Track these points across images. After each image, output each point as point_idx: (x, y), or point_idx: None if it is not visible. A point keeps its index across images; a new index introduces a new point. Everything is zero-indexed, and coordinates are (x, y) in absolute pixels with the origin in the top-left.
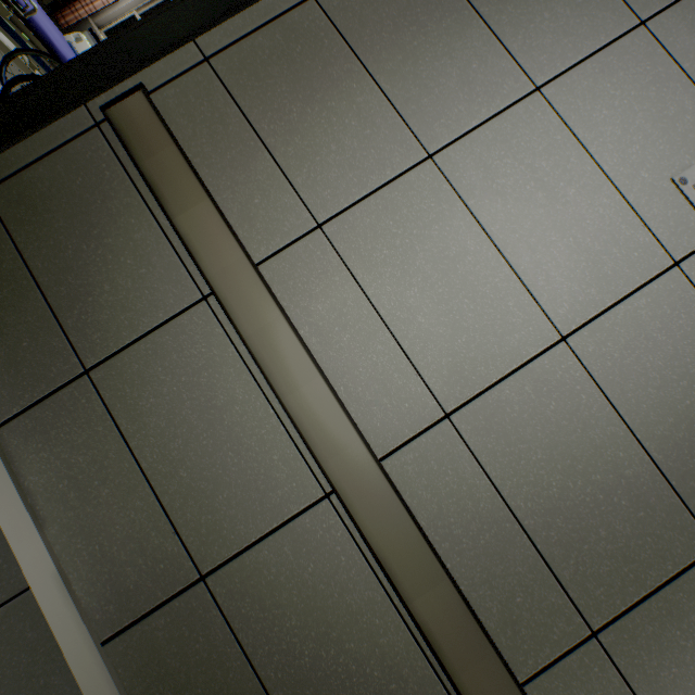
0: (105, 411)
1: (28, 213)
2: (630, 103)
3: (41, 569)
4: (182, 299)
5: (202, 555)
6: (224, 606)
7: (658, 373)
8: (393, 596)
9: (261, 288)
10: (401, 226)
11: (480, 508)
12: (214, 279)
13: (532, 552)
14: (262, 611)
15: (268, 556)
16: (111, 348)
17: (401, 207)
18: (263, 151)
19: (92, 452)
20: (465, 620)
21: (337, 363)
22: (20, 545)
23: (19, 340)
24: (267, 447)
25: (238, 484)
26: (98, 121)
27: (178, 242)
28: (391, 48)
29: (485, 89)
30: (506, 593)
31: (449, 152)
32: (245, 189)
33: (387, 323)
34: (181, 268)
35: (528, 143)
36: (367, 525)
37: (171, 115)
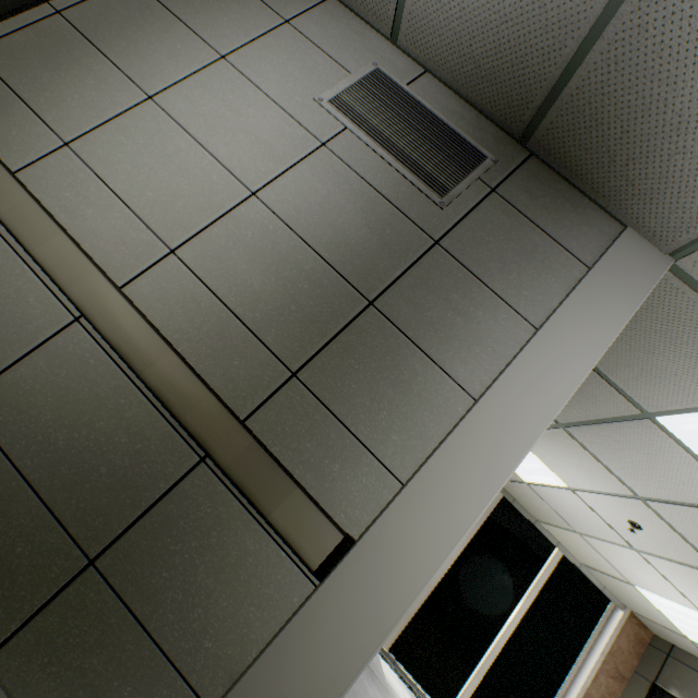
0: None
1: None
2: (284, 62)
3: None
4: None
5: None
6: None
7: (320, 206)
8: (136, 381)
9: (13, 182)
10: (131, 139)
11: (202, 308)
12: None
13: (244, 329)
14: (20, 415)
15: (26, 372)
16: None
17: (130, 129)
18: (20, 102)
19: None
20: (188, 377)
21: (83, 229)
22: None
23: None
24: (24, 294)
25: None
26: None
27: None
28: (119, 39)
29: (188, 59)
30: (227, 361)
31: (164, 95)
32: (5, 126)
33: (123, 199)
34: None
35: (219, 87)
36: (105, 326)
37: None
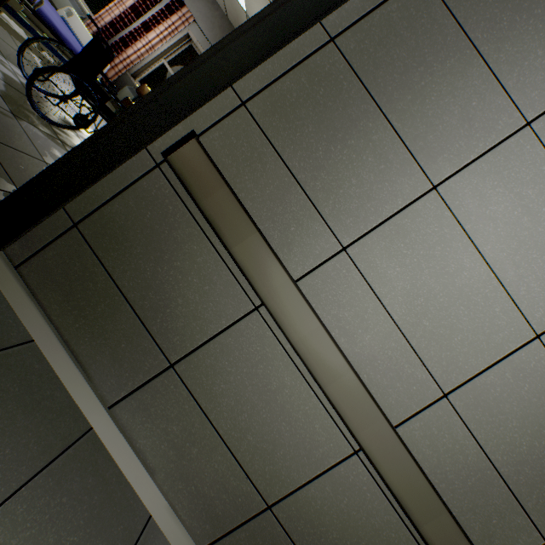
0: (189, 394)
1: (111, 242)
2: None
3: (157, 503)
4: (239, 309)
5: (267, 492)
6: (285, 525)
7: None
8: (404, 519)
9: (303, 304)
10: (410, 247)
11: (468, 460)
12: (266, 298)
13: (505, 490)
14: (312, 529)
15: (315, 493)
16: (188, 347)
17: (410, 232)
18: (295, 185)
19: (182, 423)
20: (459, 538)
21: (360, 357)
22: (140, 488)
23: (118, 342)
24: (310, 419)
25: (290, 445)
26: (157, 162)
27: (232, 264)
28: (401, 88)
29: (483, 125)
30: (485, 517)
31: (450, 183)
32: (283, 219)
33: (399, 325)
34: (236, 285)
35: (517, 174)
36: (389, 476)
37: (217, 155)
